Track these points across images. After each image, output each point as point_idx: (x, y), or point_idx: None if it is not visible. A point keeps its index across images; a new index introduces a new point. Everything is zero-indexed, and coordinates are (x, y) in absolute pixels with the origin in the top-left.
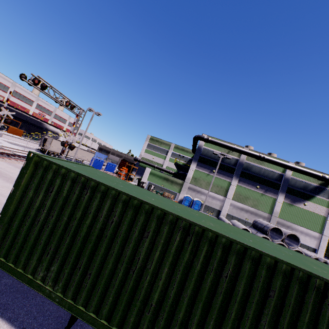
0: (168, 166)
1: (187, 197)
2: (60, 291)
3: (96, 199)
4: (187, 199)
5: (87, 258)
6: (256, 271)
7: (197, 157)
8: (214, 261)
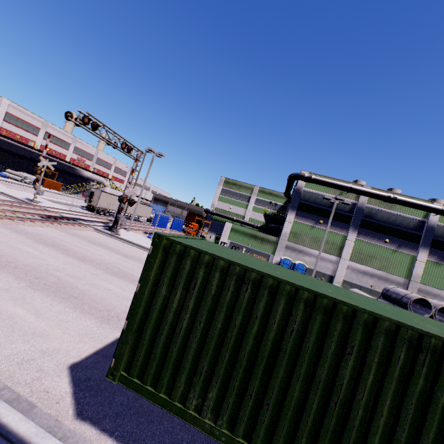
0: (251, 218)
1: (285, 259)
2: (225, 427)
3: (263, 298)
4: (286, 263)
5: (258, 382)
6: None
7: (295, 203)
8: None
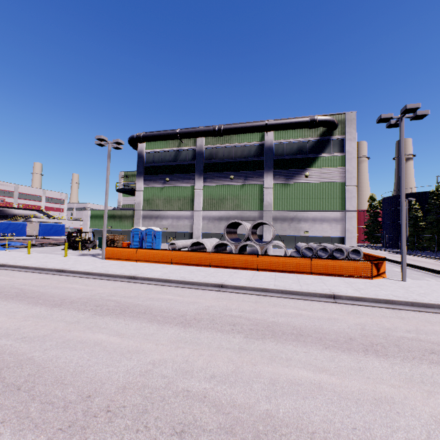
0: None
1: (135, 229)
2: None
3: None
4: (136, 233)
5: None
6: None
7: (140, 169)
8: None
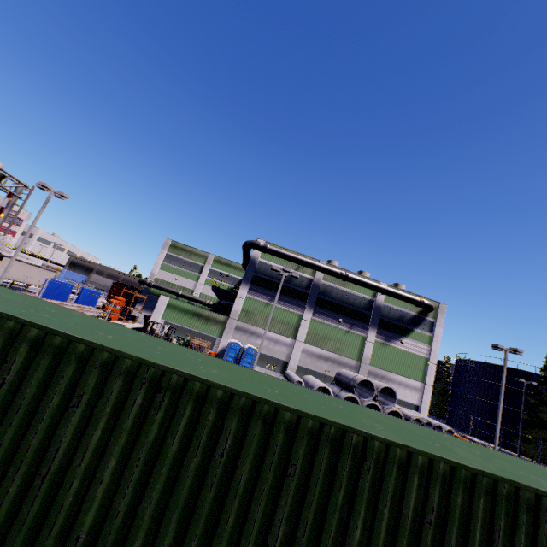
0: (203, 293)
1: (233, 343)
2: None
3: None
4: (234, 347)
5: None
6: (269, 438)
7: (249, 275)
8: (202, 432)
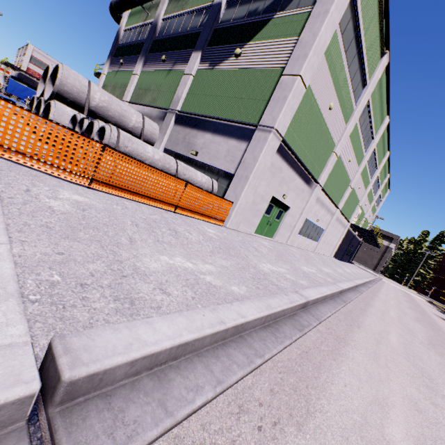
0: None
1: None
2: None
3: None
4: None
5: None
6: None
7: (112, 49)
8: None
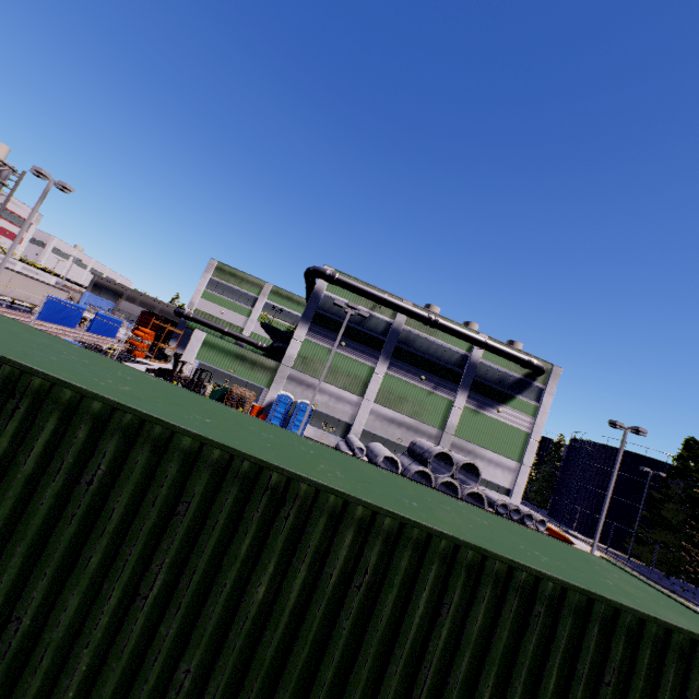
0: (255, 333)
1: (283, 396)
2: None
3: None
4: (284, 401)
5: None
6: (157, 467)
7: (310, 312)
8: (66, 451)
